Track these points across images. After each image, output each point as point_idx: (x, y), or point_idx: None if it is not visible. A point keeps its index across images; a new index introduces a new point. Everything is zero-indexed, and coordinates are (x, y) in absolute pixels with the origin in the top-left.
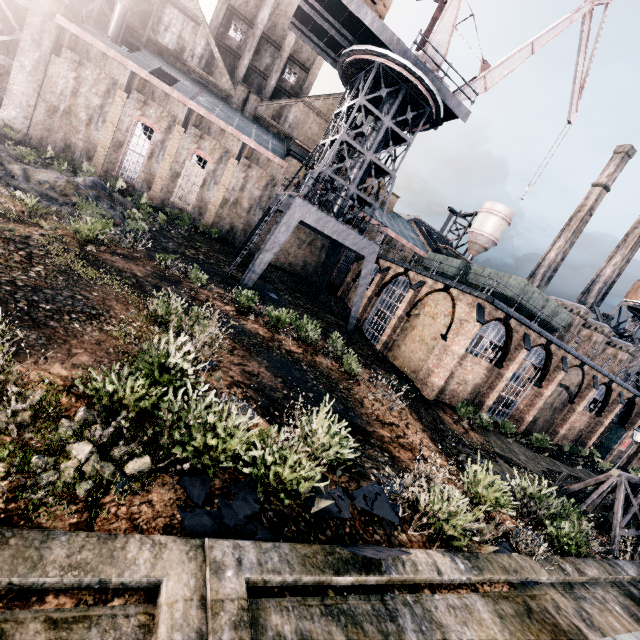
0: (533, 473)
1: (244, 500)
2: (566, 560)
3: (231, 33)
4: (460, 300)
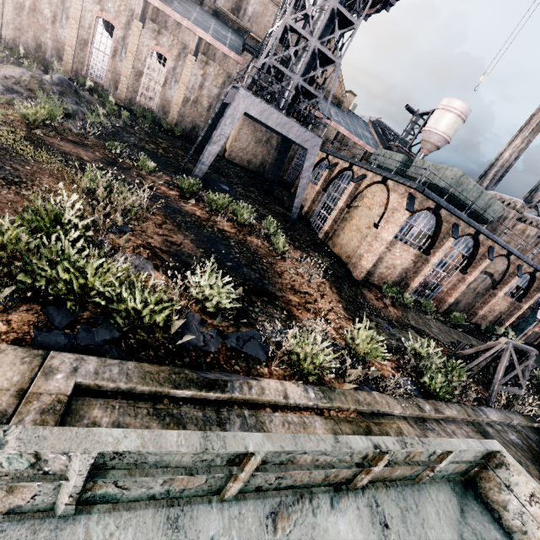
0: (441, 342)
1: (108, 329)
2: (428, 402)
3: None
4: (394, 191)
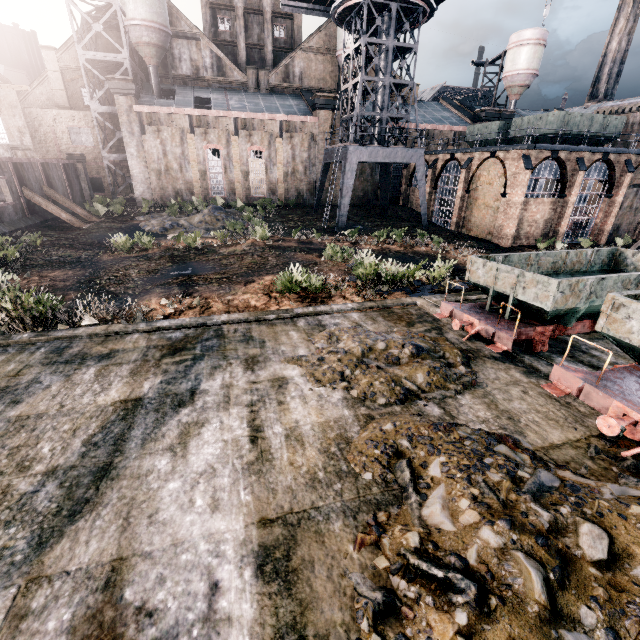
0: None
1: (424, 290)
2: None
3: (220, 27)
4: (507, 159)
